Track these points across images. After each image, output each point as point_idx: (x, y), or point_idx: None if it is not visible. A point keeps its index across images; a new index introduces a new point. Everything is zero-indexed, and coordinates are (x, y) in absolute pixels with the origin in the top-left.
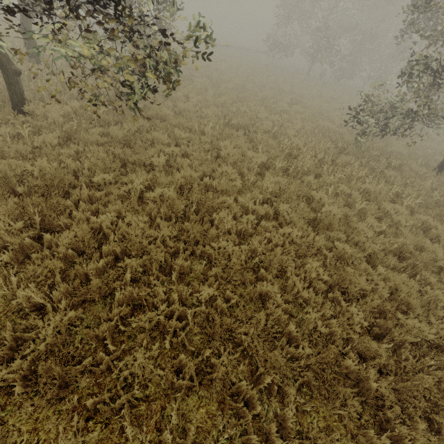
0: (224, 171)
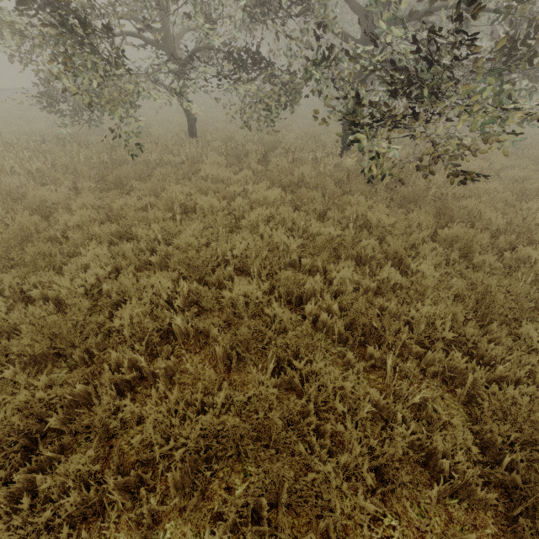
0: None
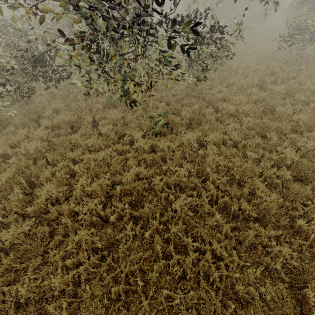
0: (250, 91)
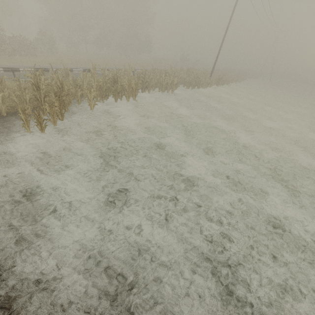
0: None
